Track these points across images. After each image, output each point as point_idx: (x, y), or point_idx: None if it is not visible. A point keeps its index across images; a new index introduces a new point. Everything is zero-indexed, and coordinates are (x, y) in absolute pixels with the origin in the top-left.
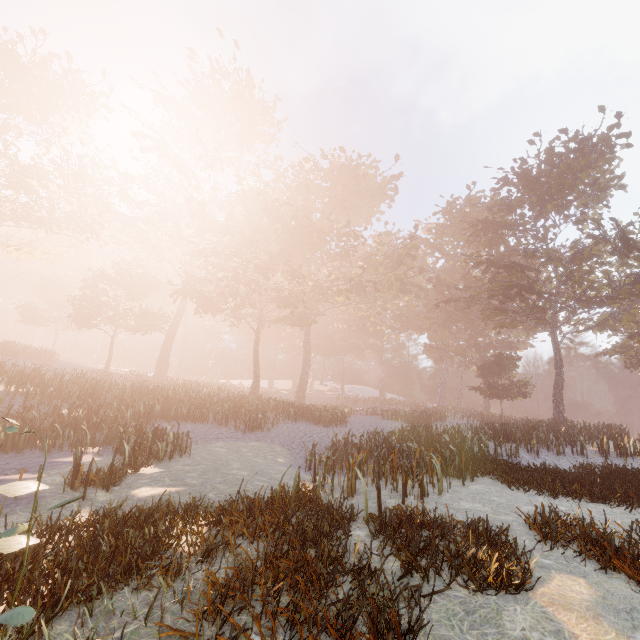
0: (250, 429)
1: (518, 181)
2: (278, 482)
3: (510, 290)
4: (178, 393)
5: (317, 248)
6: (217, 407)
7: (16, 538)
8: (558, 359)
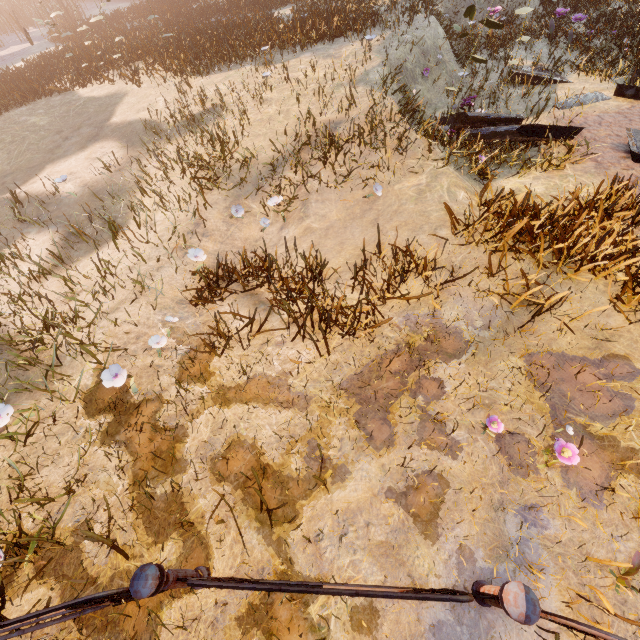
0: None
1: None
2: None
3: None
4: None
5: None
6: None
7: None
8: None
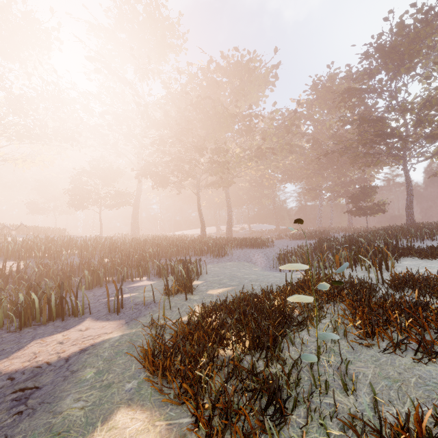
0: (219, 256)
1: (377, 53)
2: (283, 277)
3: (380, 137)
4: (163, 241)
5: (230, 129)
6: (194, 245)
7: (301, 296)
8: (409, 182)
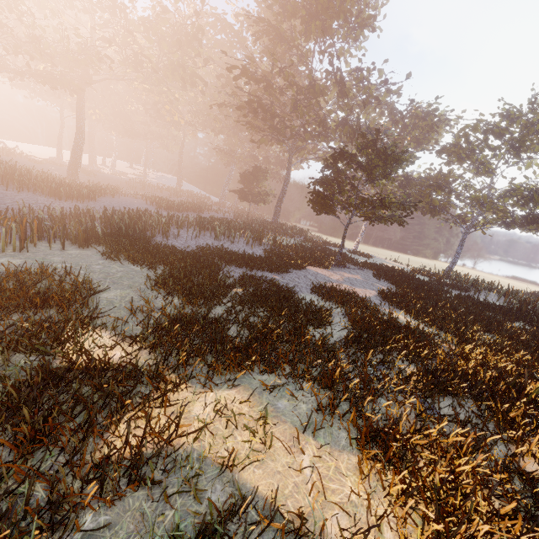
0: None
1: None
2: None
3: (248, 104)
4: None
5: None
6: None
7: None
8: (287, 178)
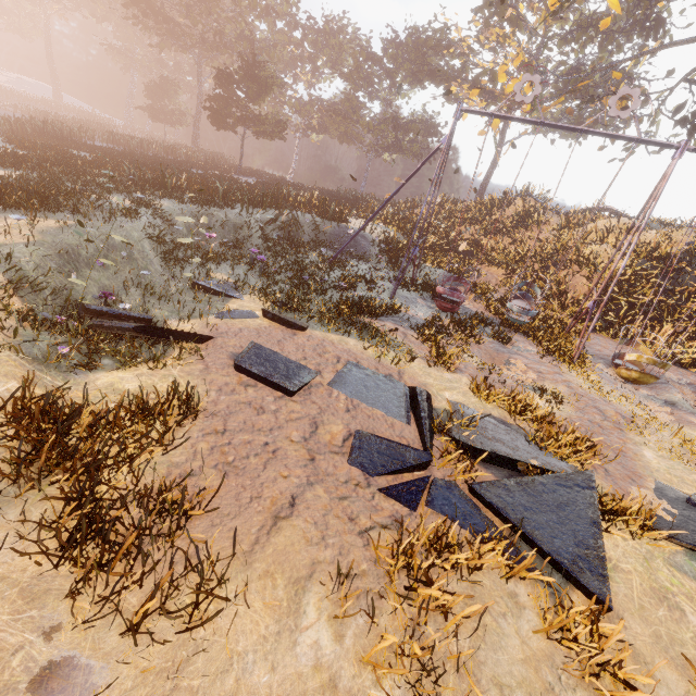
0: None
1: None
2: None
3: (135, 5)
4: None
5: None
6: None
7: None
8: (200, 95)
